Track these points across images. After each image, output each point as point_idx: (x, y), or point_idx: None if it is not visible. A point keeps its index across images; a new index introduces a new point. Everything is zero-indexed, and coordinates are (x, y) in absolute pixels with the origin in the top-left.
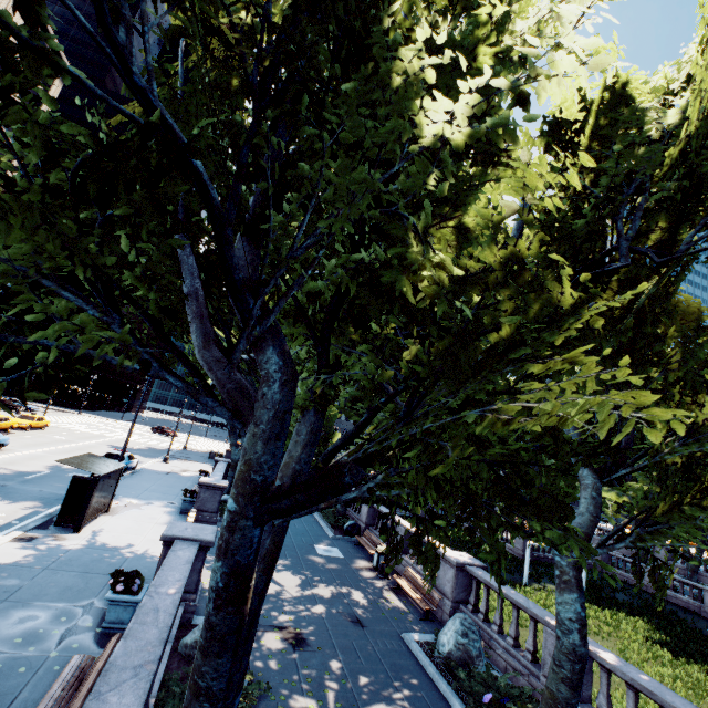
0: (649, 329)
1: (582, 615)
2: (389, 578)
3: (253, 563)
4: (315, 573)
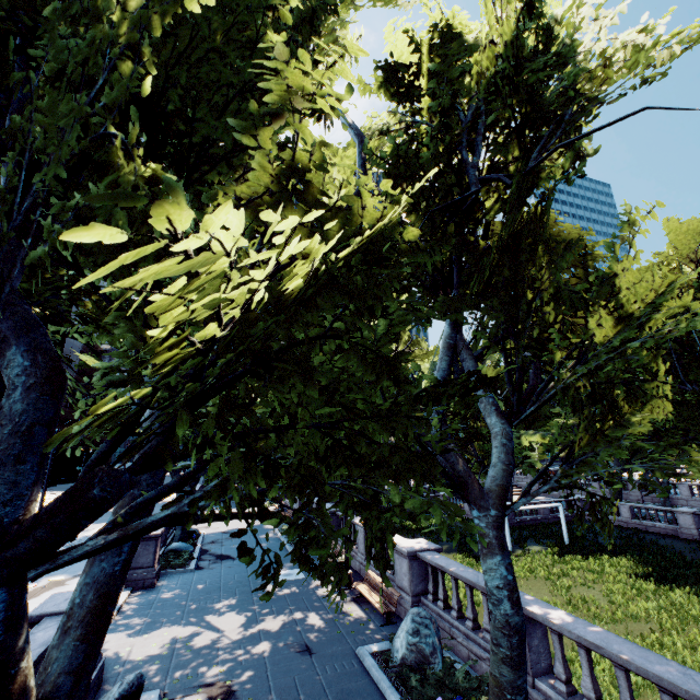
0: (524, 256)
1: (509, 579)
2: (353, 587)
3: (7, 640)
4: (267, 605)
